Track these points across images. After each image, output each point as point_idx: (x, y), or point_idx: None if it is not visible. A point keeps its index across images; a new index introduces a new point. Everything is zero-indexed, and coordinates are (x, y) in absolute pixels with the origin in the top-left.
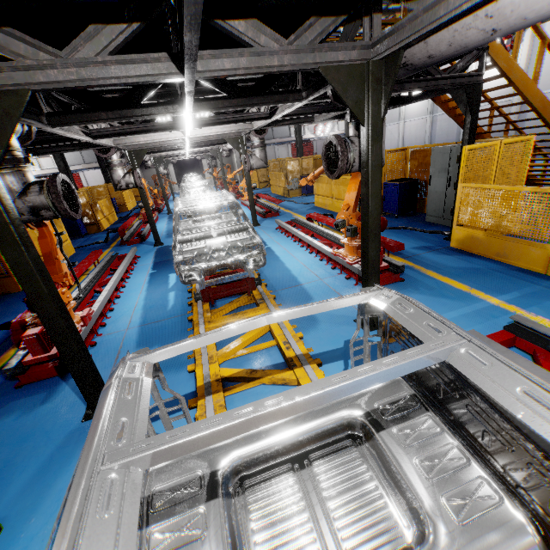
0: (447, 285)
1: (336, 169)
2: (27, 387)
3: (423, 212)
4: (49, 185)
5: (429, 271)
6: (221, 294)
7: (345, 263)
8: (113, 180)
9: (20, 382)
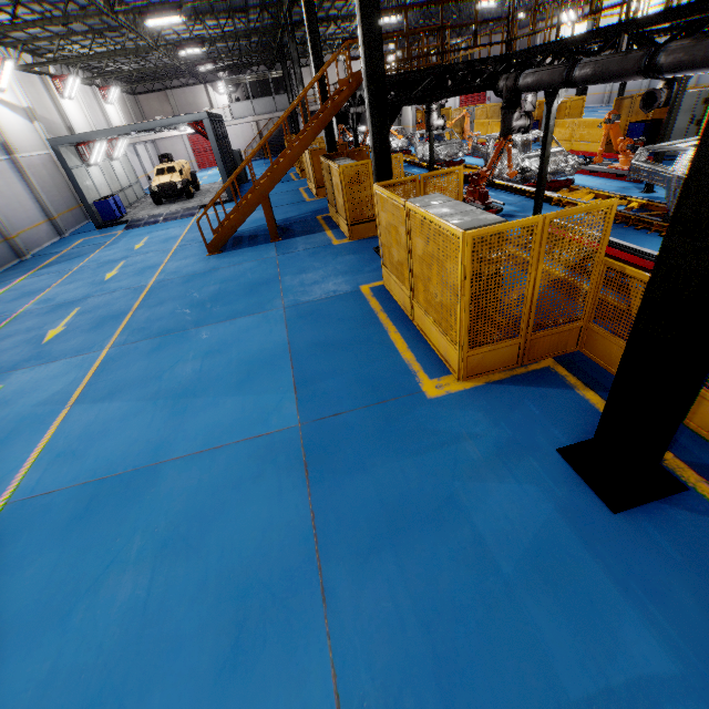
0: None
1: (650, 107)
2: None
3: None
4: (530, 116)
5: None
6: (556, 185)
7: (622, 172)
8: (430, 123)
9: None
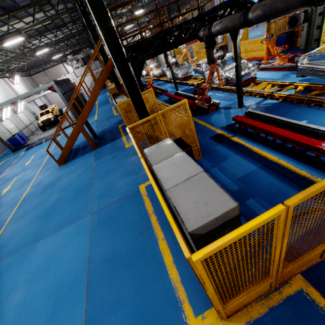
0: (323, 62)
1: (295, 26)
2: (209, 114)
3: (295, 47)
4: (223, 48)
5: (314, 61)
6: (247, 83)
7: (283, 66)
8: (168, 62)
9: (207, 113)
